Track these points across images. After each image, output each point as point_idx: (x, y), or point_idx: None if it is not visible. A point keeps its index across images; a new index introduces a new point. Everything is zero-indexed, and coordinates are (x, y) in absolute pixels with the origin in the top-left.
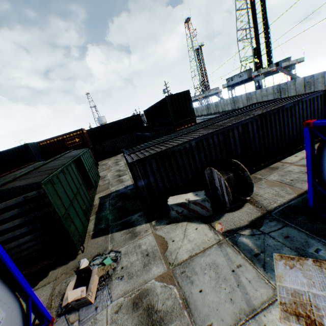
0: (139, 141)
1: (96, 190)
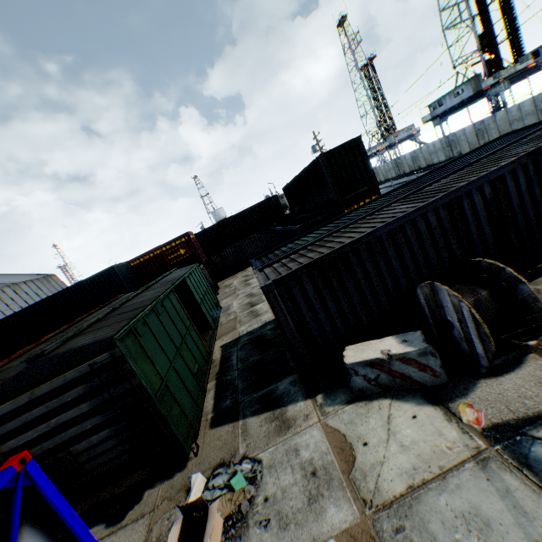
0: (279, 241)
1: (215, 333)
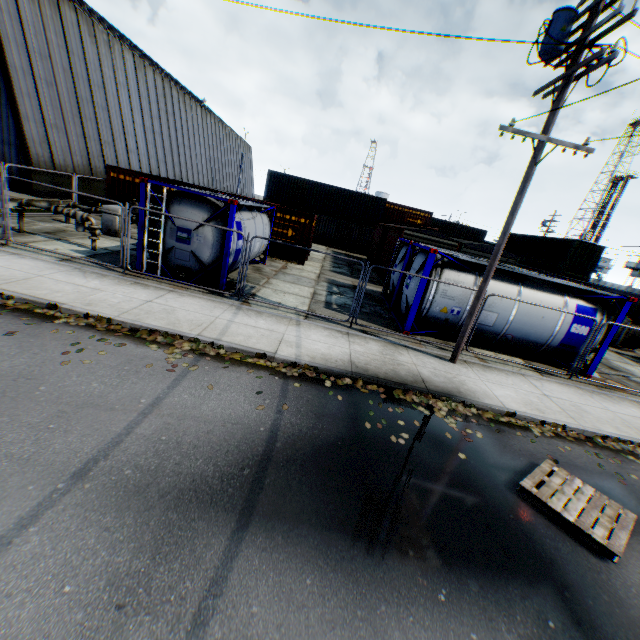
0: None
1: None
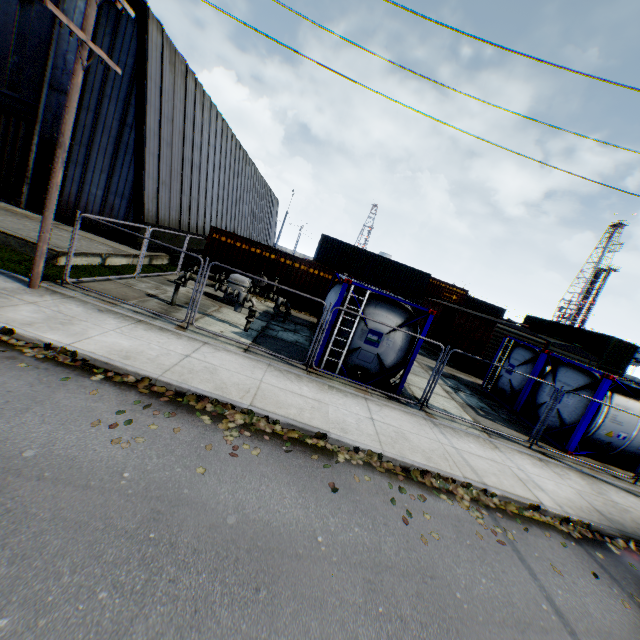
0: None
1: None
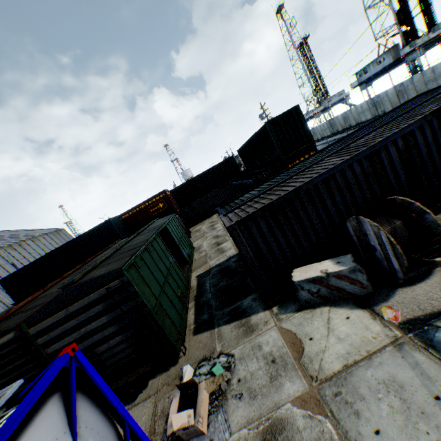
0: (237, 192)
1: (191, 266)
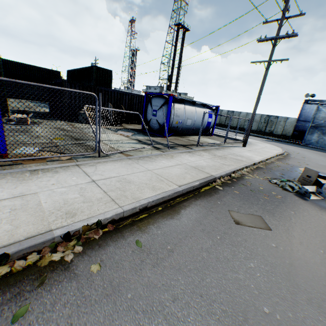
0: None
1: None
